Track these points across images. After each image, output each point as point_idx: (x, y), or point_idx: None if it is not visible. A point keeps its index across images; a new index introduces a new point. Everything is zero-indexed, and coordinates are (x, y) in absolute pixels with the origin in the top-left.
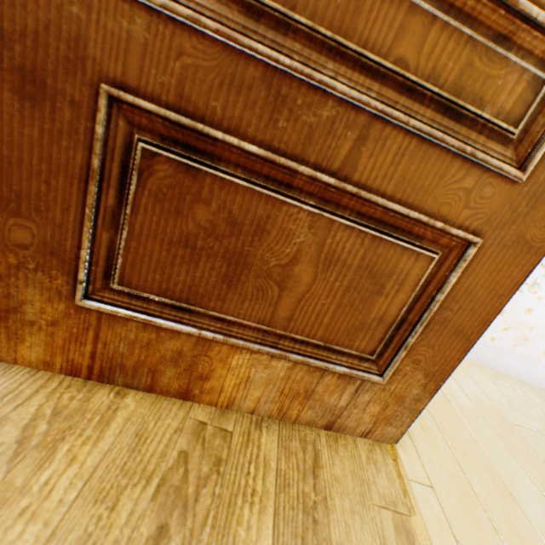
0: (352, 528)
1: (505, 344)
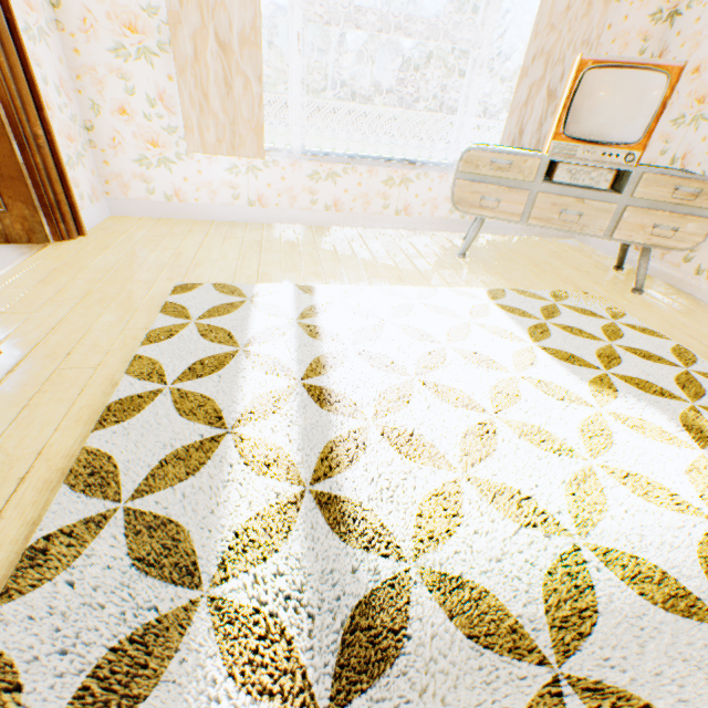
0: None
1: (207, 201)
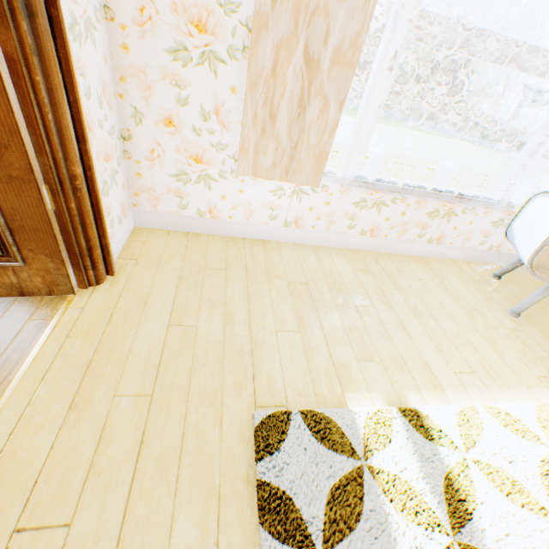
0: (5, 330)
1: (241, 219)
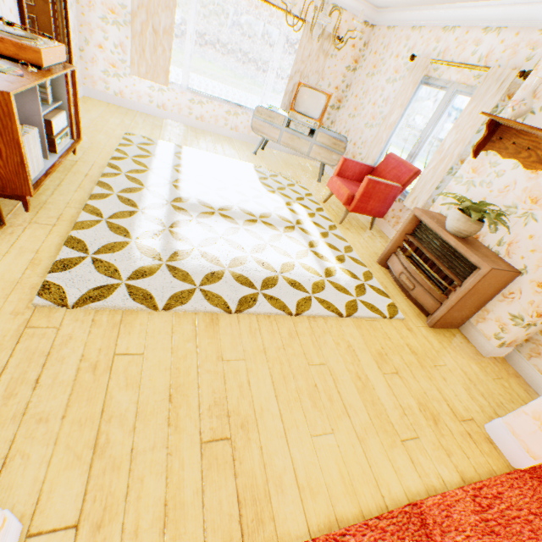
0: None
1: (136, 100)
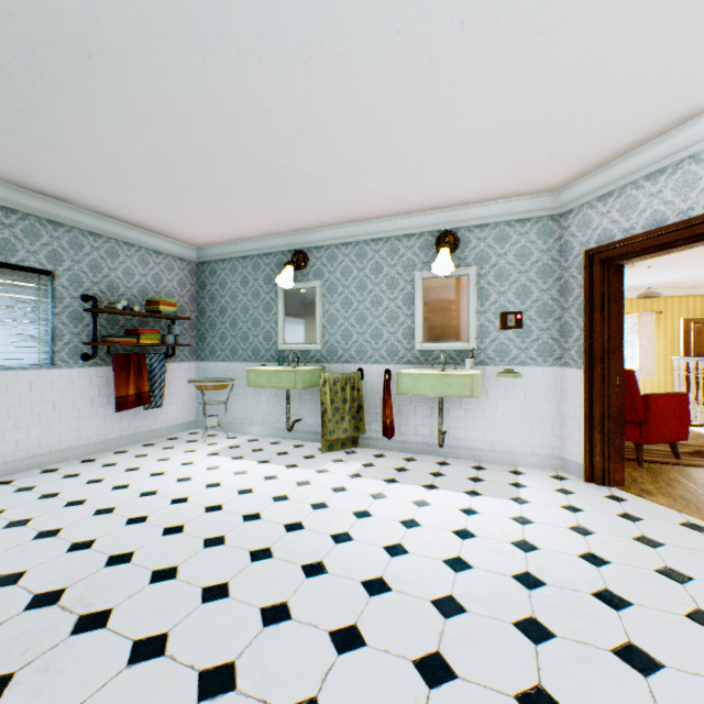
0: None
1: None
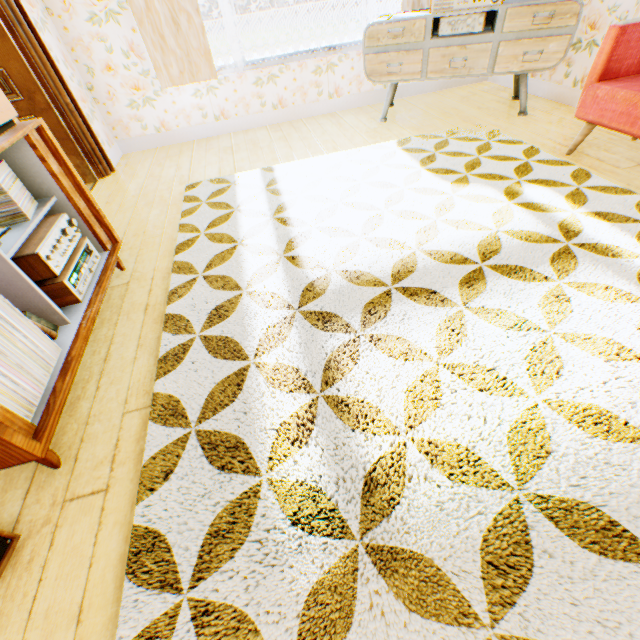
0: None
1: (185, 125)
